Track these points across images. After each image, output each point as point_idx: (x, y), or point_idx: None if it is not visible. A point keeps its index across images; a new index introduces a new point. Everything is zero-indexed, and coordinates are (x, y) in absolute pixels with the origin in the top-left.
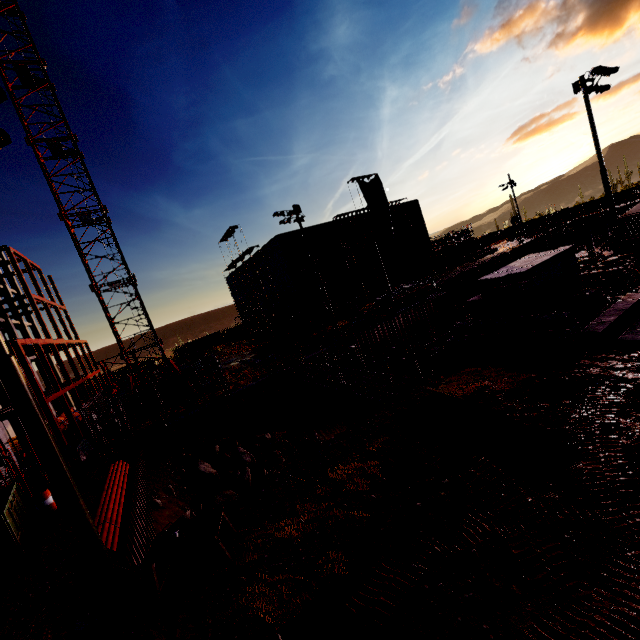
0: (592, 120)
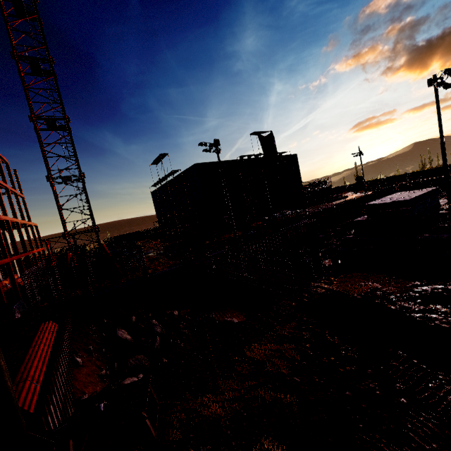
0: (439, 107)
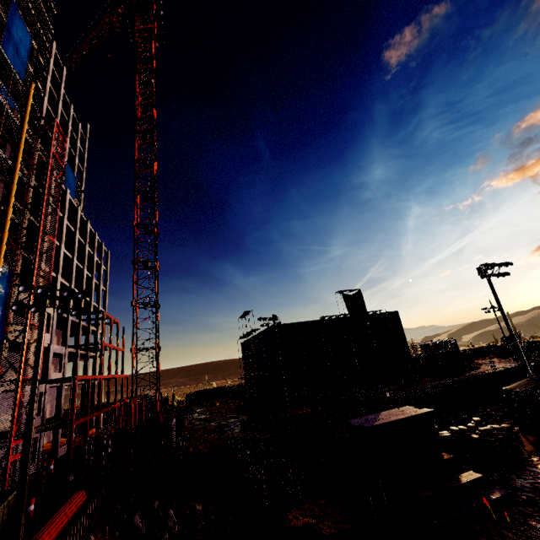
0: (495, 296)
